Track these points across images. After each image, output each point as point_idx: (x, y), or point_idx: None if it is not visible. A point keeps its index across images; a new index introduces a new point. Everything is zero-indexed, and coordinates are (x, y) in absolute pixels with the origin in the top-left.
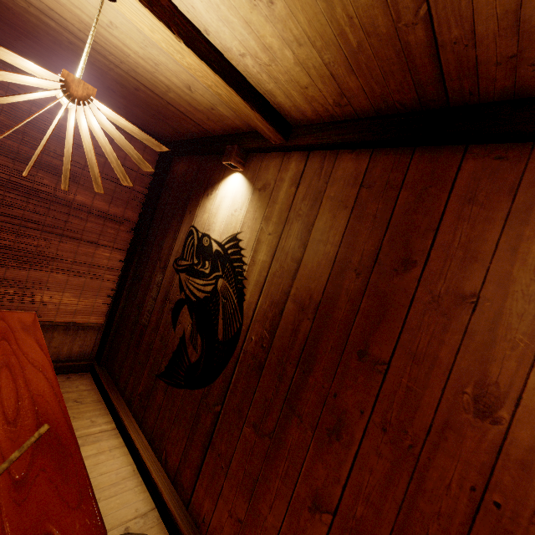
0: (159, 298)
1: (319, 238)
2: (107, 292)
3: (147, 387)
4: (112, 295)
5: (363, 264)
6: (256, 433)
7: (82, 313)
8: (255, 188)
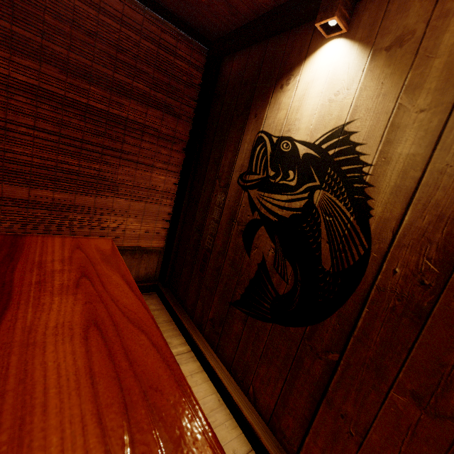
0: (223, 219)
1: None
2: (165, 217)
3: (219, 314)
4: (169, 219)
5: None
6: (420, 408)
7: (145, 238)
8: (377, 49)
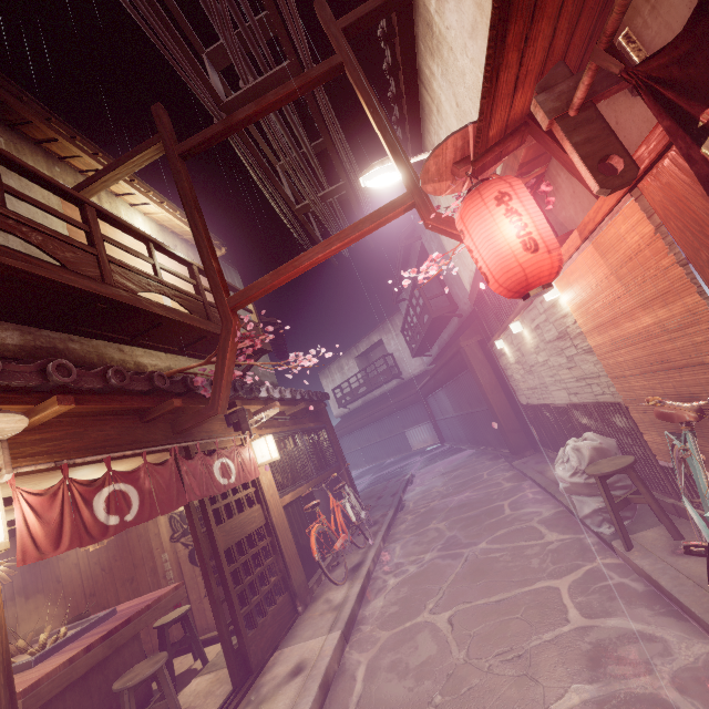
0: None
1: (15, 569)
2: None
3: None
4: None
5: (28, 569)
6: None
7: None
8: None
